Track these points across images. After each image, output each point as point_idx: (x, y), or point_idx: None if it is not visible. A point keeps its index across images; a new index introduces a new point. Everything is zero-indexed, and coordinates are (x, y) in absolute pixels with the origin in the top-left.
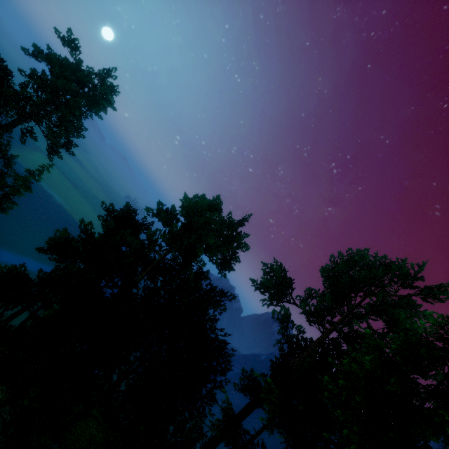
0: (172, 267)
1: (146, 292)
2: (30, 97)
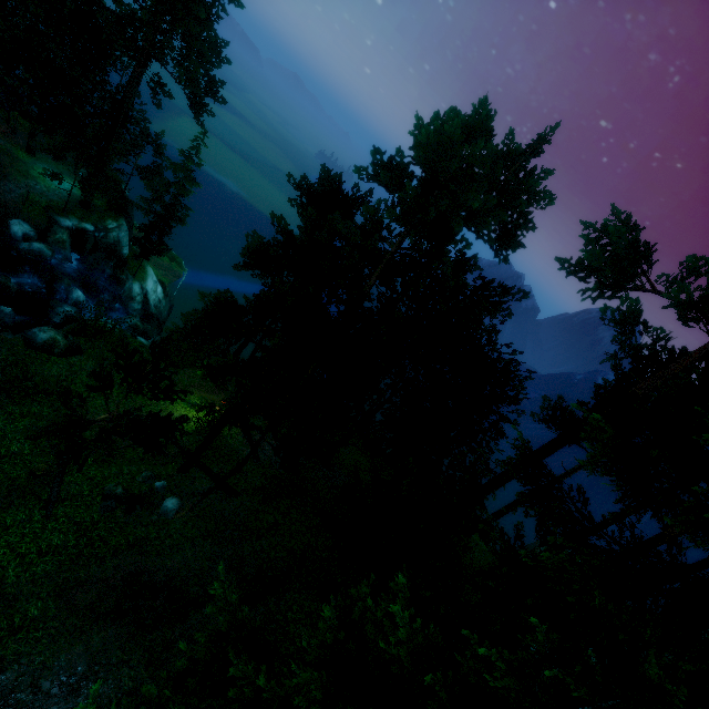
0: (414, 261)
1: (382, 303)
2: (133, 15)
